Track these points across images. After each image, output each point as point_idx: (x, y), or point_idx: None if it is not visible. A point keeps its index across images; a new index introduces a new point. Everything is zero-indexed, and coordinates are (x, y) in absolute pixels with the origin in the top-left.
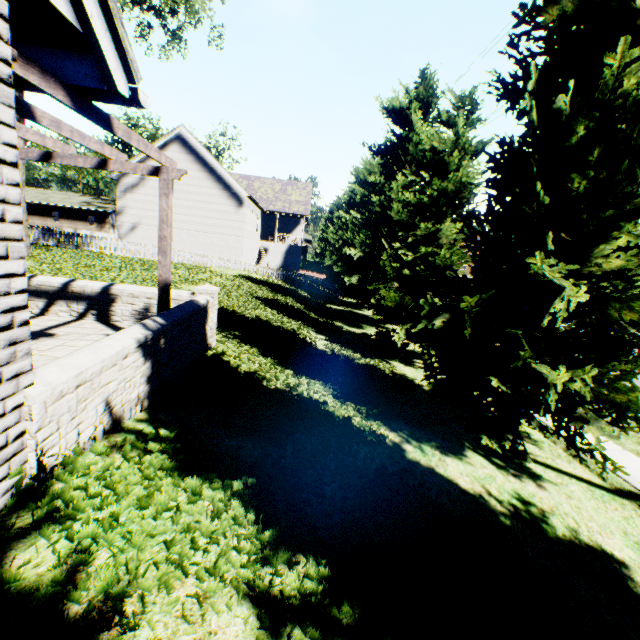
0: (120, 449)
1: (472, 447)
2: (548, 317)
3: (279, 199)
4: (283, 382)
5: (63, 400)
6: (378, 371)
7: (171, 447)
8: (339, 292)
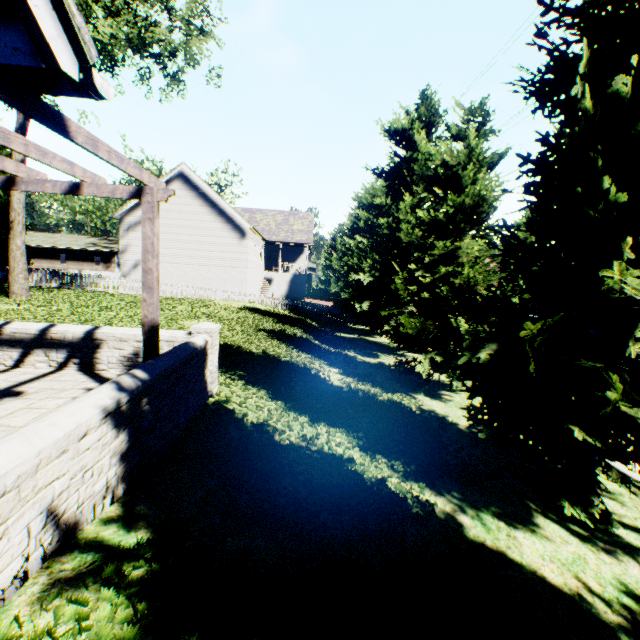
0: (65, 587)
1: (540, 509)
2: (637, 344)
3: (281, 229)
4: (298, 433)
5: None
6: (403, 408)
7: (144, 576)
8: (348, 319)
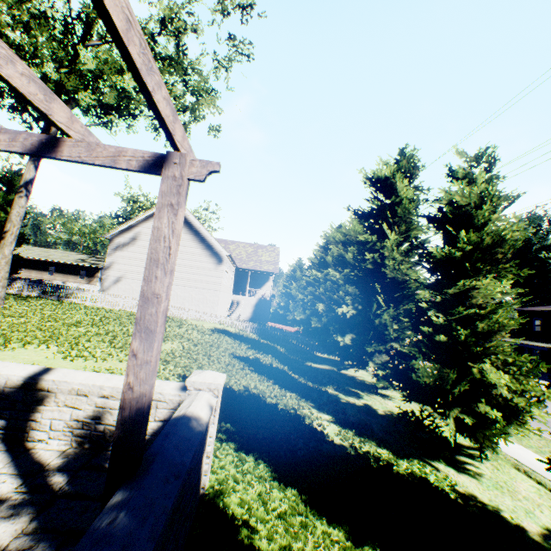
0: None
1: None
2: None
3: (251, 259)
4: None
5: None
6: (437, 492)
7: None
8: (314, 347)
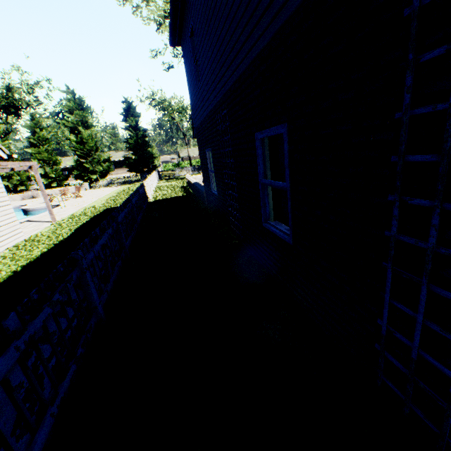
0: None
1: None
2: None
3: None
4: None
5: None
6: None
7: None
8: None
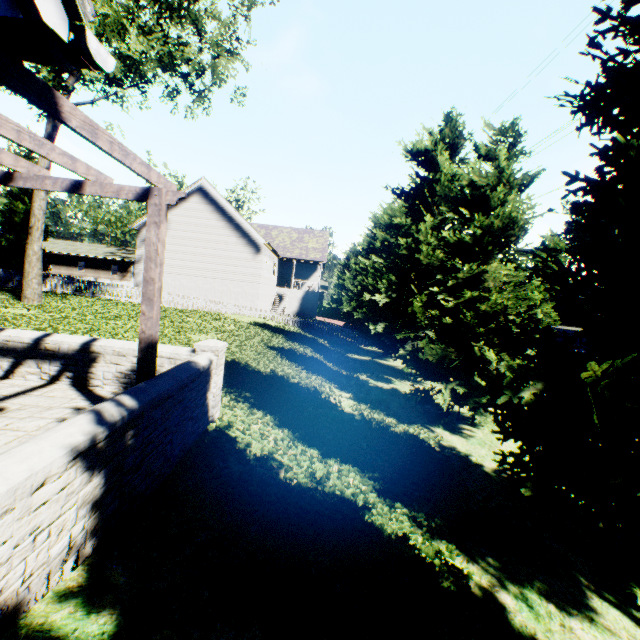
0: None
1: (593, 586)
2: None
3: (296, 246)
4: (306, 471)
5: None
6: (421, 443)
7: None
8: (359, 340)
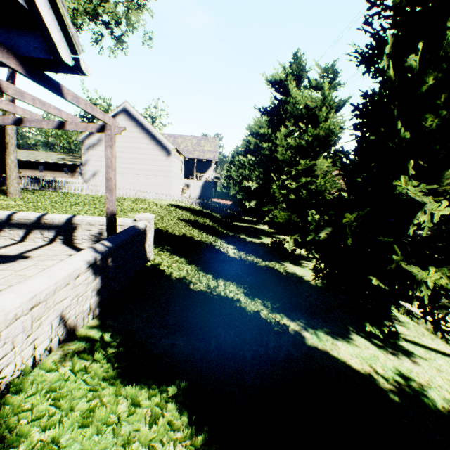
0: (72, 357)
1: (355, 330)
2: (413, 227)
3: (196, 149)
4: (205, 284)
5: (17, 322)
6: (275, 271)
7: (115, 352)
8: (241, 213)
